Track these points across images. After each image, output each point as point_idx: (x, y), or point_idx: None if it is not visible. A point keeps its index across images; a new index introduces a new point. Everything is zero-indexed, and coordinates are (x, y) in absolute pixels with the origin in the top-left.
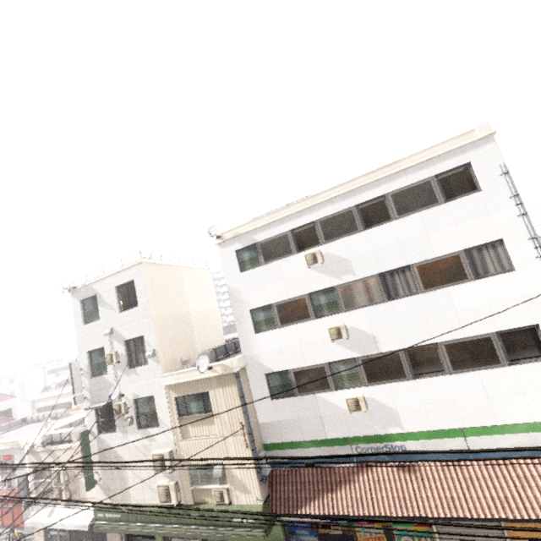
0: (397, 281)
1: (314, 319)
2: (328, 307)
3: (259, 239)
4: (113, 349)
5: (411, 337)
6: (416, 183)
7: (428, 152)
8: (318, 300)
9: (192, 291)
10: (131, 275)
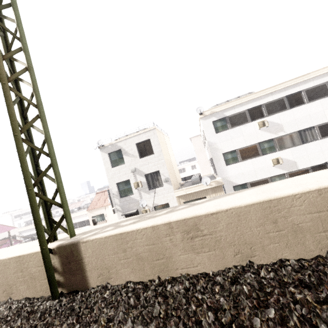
0: (307, 134)
1: (262, 156)
2: (269, 149)
3: (228, 115)
4: (137, 180)
5: (314, 161)
6: (318, 85)
7: (325, 69)
8: (263, 146)
9: (168, 148)
10: (147, 136)
